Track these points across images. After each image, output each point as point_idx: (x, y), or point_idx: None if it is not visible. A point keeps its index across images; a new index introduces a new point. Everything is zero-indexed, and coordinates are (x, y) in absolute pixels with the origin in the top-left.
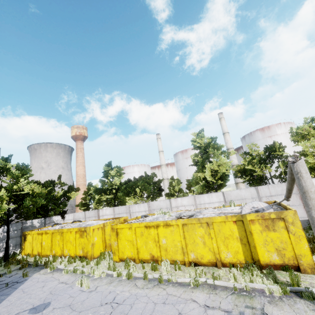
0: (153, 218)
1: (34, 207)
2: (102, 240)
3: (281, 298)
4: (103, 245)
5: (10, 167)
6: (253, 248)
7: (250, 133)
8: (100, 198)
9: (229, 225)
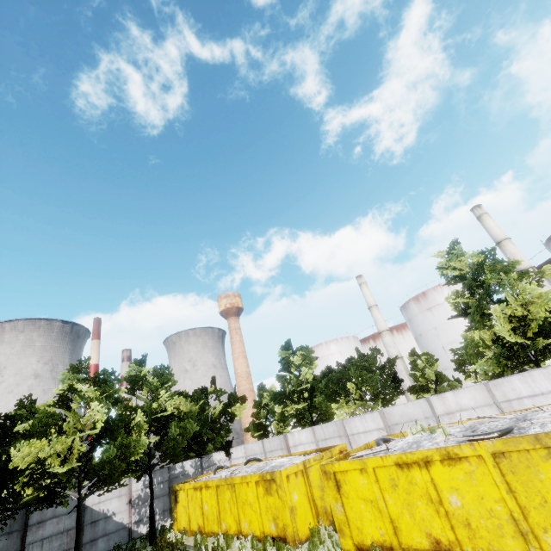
0: (407, 444)
1: (183, 438)
2: (307, 500)
3: None
4: (311, 512)
5: (145, 373)
6: None
7: None
8: (284, 410)
9: None
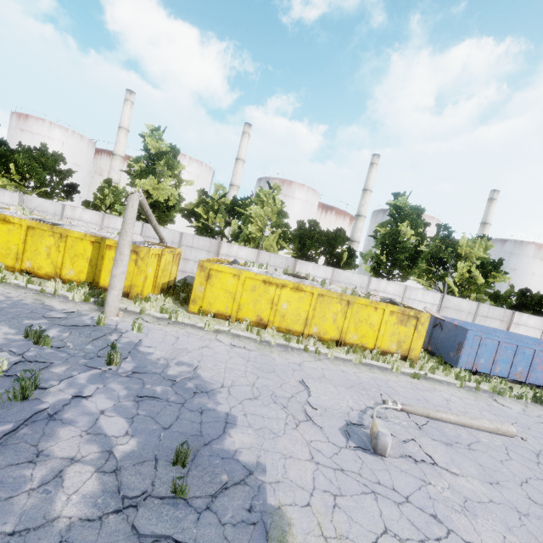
0: None
1: None
2: None
3: (79, 302)
4: None
5: None
6: (98, 271)
7: (269, 179)
8: None
9: (85, 244)
